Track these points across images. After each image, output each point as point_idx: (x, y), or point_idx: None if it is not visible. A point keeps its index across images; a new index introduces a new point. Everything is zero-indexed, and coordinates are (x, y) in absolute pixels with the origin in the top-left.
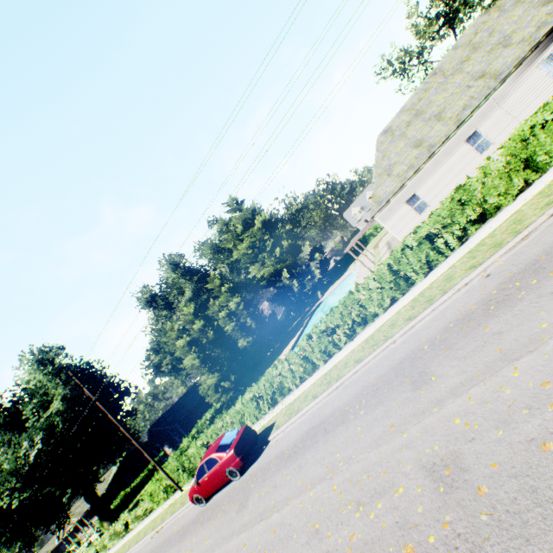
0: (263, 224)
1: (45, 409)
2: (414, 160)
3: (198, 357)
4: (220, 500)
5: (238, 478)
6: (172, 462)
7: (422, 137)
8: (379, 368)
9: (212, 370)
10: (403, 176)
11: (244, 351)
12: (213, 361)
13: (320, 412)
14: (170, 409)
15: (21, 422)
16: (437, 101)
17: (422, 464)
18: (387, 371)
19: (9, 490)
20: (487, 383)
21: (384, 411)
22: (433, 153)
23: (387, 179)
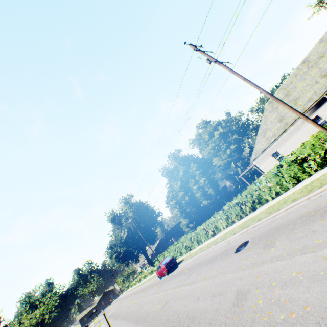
0: (219, 135)
1: (128, 220)
2: (276, 130)
3: (179, 210)
4: (161, 280)
5: (167, 275)
6: (162, 255)
7: (284, 115)
8: (198, 260)
9: (185, 217)
10: (269, 140)
11: (204, 207)
12: (186, 213)
13: (185, 266)
14: (173, 227)
15: (121, 223)
16: (298, 88)
17: (167, 300)
18: (196, 263)
19: (118, 247)
20: (185, 287)
21: (182, 279)
22: (286, 129)
23: (262, 139)
